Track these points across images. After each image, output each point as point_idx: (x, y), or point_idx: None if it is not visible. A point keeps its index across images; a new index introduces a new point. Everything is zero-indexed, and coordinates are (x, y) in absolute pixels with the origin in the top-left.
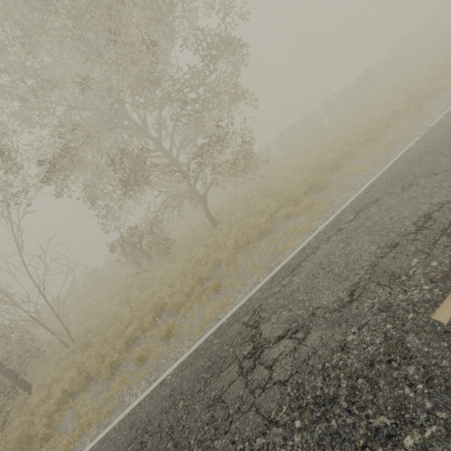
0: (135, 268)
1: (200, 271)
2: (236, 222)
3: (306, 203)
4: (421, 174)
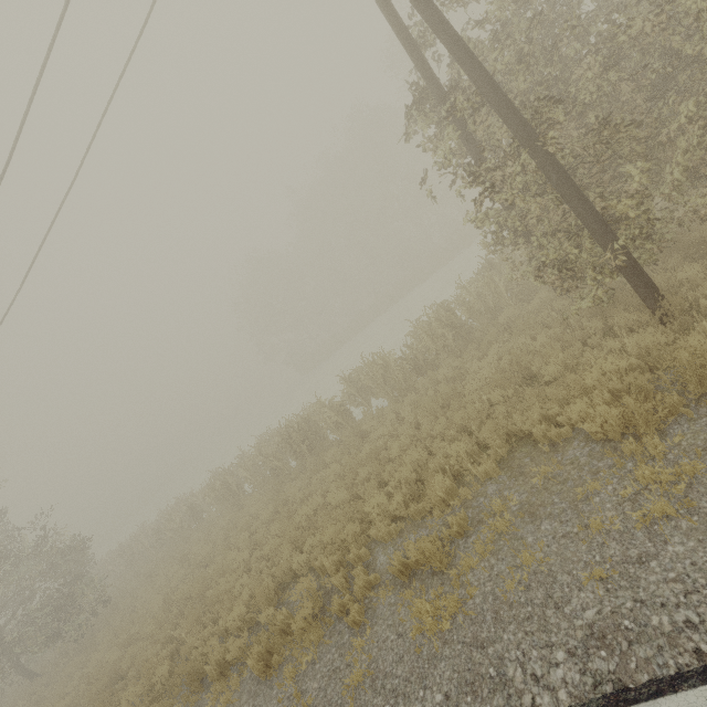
0: None
1: None
2: None
3: None
4: None
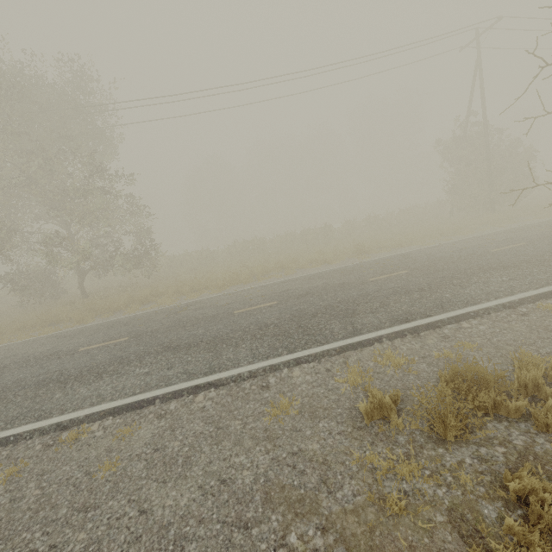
0: (37, 301)
1: (8, 328)
2: (73, 305)
3: (78, 316)
4: (80, 333)
